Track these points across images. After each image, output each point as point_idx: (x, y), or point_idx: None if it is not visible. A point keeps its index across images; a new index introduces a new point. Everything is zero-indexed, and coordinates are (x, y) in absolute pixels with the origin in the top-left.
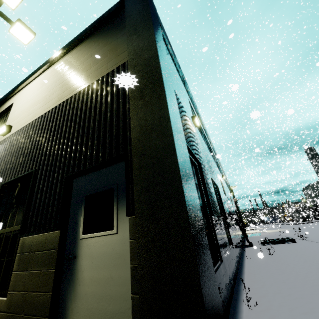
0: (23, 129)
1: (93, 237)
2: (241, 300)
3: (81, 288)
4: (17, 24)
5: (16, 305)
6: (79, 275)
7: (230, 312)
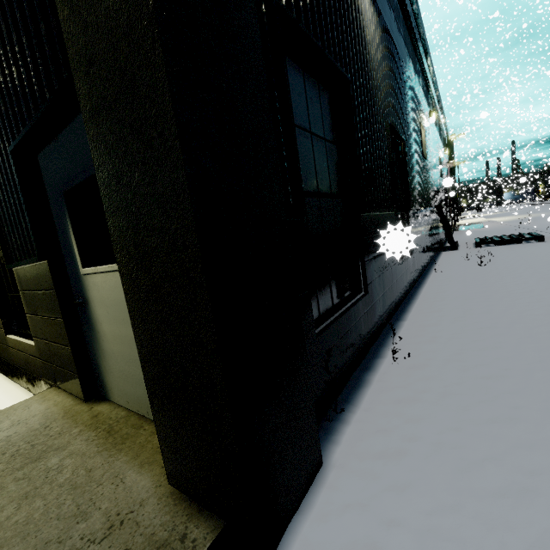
0: None
1: (97, 273)
2: (388, 346)
3: (106, 345)
4: None
5: (45, 354)
6: (98, 328)
7: (360, 366)
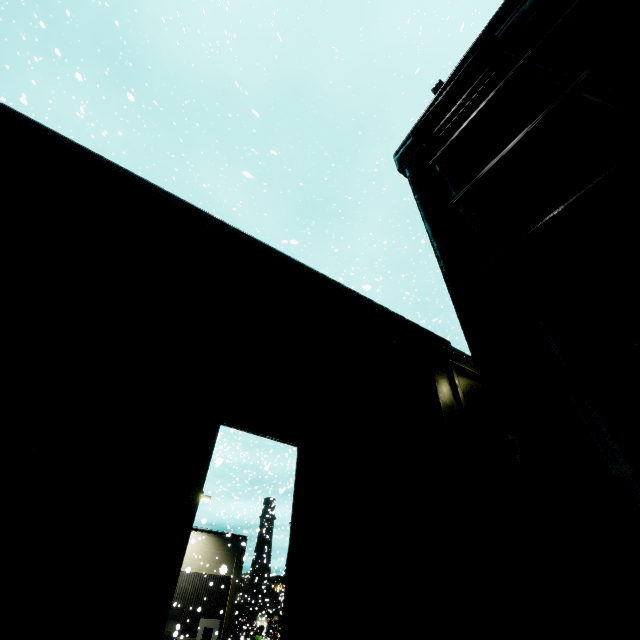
0: None
1: None
2: None
3: None
4: None
5: None
6: None
7: None
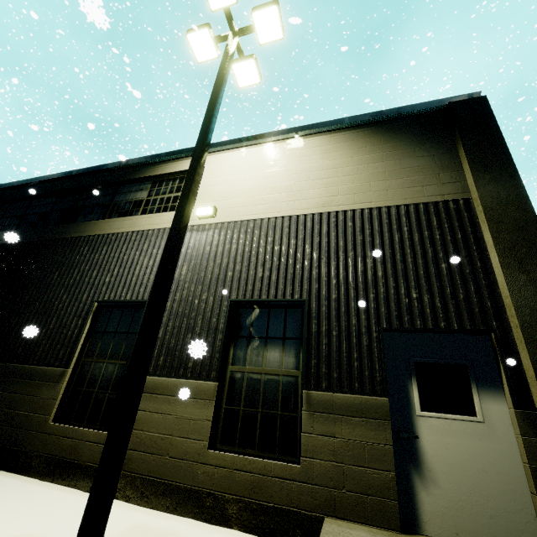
0: (249, 224)
1: (440, 418)
2: None
3: (434, 475)
4: (250, 61)
5: (325, 477)
6: (425, 459)
7: None
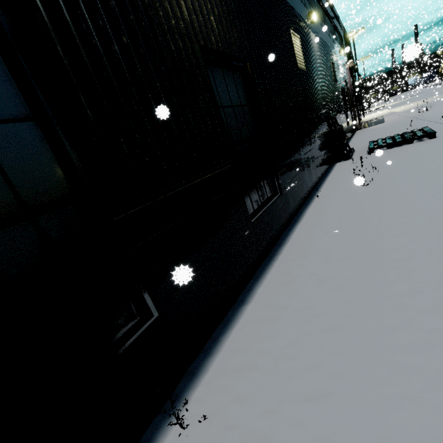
0: None
1: None
2: (201, 376)
3: None
4: None
5: None
6: None
7: (143, 437)
